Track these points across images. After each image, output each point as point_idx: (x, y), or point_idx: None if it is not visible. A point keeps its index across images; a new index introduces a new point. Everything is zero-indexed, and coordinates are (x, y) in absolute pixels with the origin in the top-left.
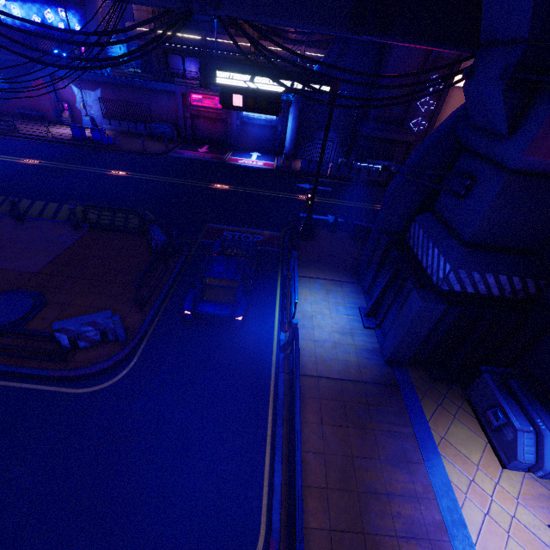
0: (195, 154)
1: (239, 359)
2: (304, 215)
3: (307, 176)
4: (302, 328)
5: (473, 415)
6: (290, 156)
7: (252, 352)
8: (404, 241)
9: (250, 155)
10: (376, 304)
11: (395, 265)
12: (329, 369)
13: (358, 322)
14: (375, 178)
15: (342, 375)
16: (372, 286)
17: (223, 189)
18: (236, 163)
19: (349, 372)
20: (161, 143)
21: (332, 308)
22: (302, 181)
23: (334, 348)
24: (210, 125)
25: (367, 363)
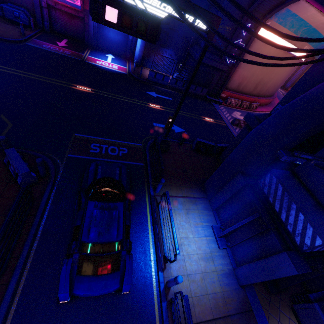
0: (54, 47)
1: (123, 321)
2: (156, 124)
3: (153, 84)
4: (176, 262)
5: (297, 323)
6: (138, 64)
7: (135, 305)
8: (256, 183)
9: (106, 57)
10: (230, 232)
11: (258, 214)
12: (204, 310)
13: (214, 243)
14: (199, 92)
15: (214, 313)
16: (221, 207)
17: (85, 92)
18: (95, 64)
19: (218, 307)
20: (16, 29)
21: (193, 230)
22: (150, 89)
23: (203, 280)
24: (67, 20)
25: (228, 290)
